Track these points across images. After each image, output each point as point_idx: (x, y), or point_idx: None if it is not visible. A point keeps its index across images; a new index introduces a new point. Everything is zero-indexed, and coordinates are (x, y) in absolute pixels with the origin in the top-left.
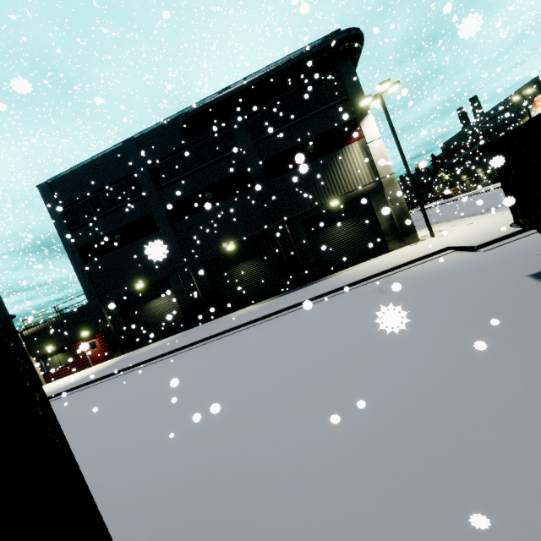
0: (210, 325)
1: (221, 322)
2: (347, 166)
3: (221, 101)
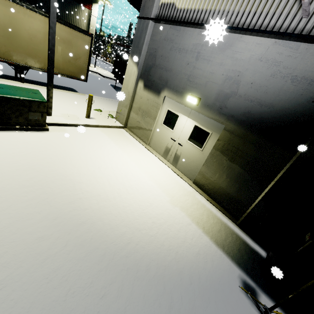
0: None
1: None
2: (79, 15)
3: None
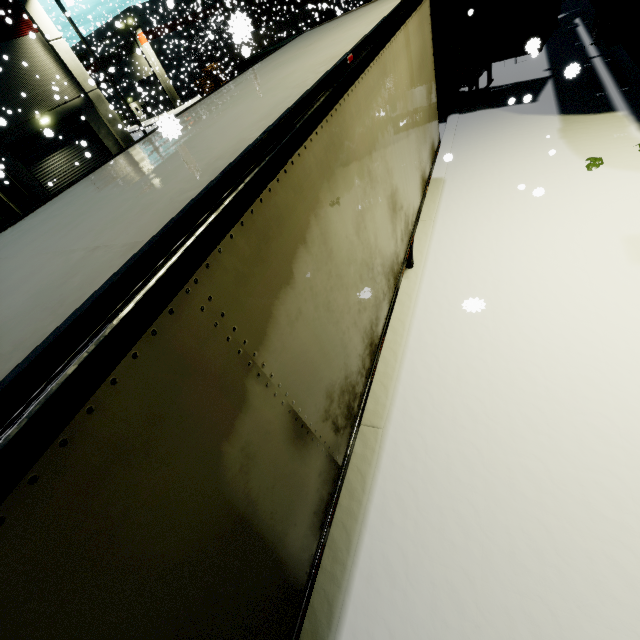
0: None
1: None
2: (36, 68)
3: None
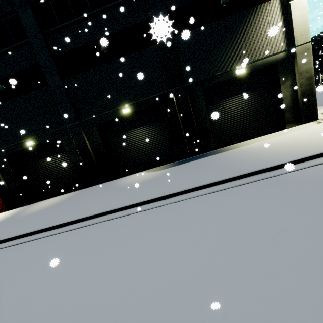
0: (101, 191)
1: (113, 189)
2: (262, 28)
3: None
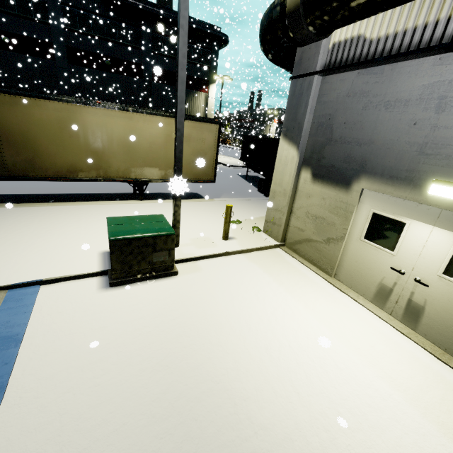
0: None
1: None
2: (196, 102)
3: (144, 11)
